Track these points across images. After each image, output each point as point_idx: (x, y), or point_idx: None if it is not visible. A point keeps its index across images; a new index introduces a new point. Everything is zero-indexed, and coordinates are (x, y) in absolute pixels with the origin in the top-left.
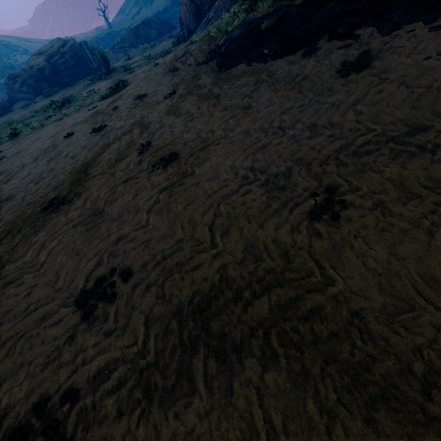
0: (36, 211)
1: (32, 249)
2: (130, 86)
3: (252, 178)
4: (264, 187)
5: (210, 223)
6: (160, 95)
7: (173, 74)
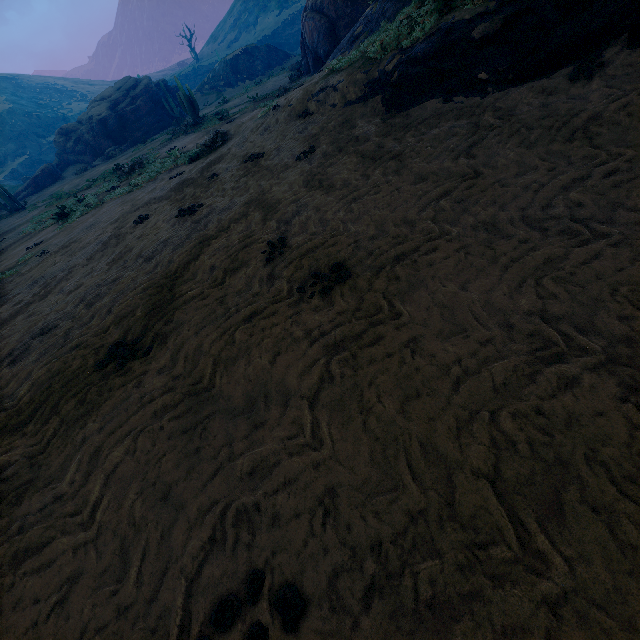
0: (86, 364)
1: (76, 461)
2: (233, 141)
3: (562, 344)
4: (613, 374)
5: (491, 471)
6: (288, 154)
7: (304, 121)
